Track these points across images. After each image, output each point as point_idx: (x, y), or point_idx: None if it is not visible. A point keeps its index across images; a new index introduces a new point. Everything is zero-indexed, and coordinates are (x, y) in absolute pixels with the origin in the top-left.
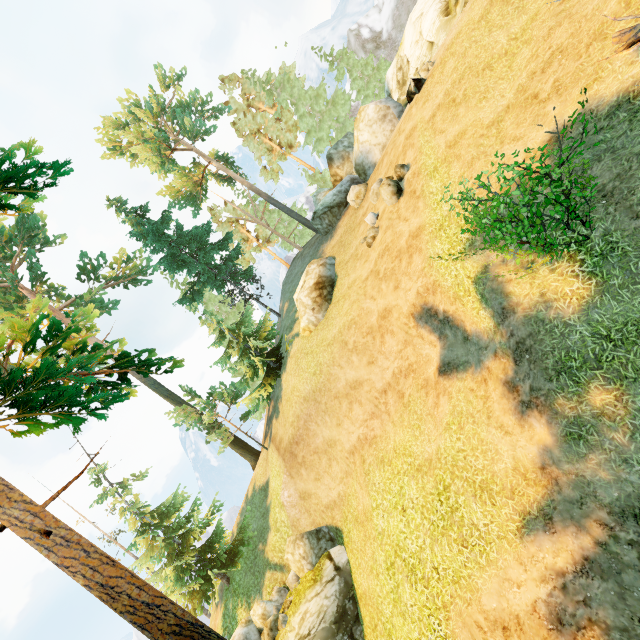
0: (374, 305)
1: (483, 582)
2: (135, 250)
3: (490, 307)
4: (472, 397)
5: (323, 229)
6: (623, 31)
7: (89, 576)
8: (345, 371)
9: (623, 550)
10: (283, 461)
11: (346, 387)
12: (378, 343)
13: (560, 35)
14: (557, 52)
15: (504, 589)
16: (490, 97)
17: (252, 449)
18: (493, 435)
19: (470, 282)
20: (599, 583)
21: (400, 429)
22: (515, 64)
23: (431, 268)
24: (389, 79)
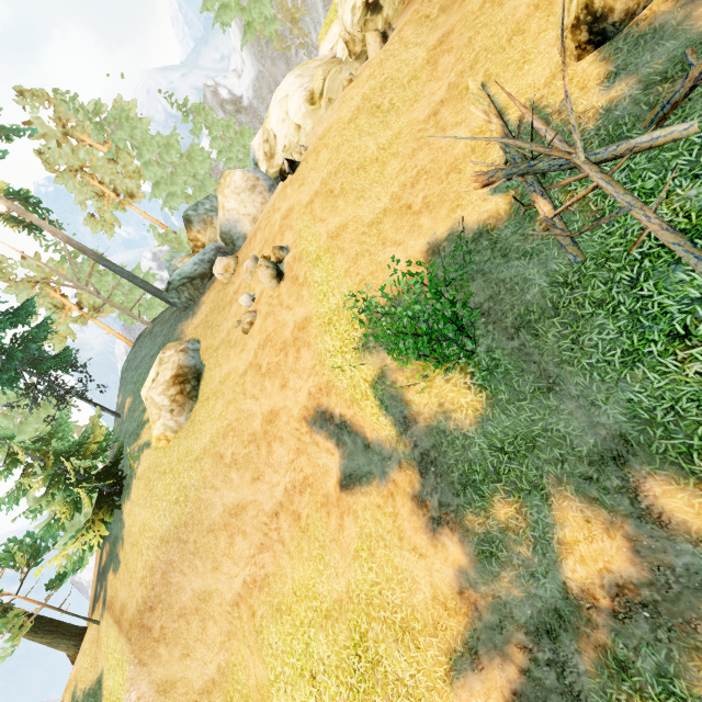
0: (257, 406)
1: None
2: None
3: (391, 415)
4: (380, 515)
5: (182, 303)
6: (479, 173)
7: None
8: (222, 493)
9: (544, 673)
10: (128, 642)
11: (224, 515)
12: (264, 453)
13: (423, 158)
14: (422, 172)
15: None
16: (367, 197)
17: (70, 628)
18: (408, 560)
19: (367, 385)
20: None
21: (299, 562)
22: (387, 172)
23: (323, 366)
24: (255, 148)
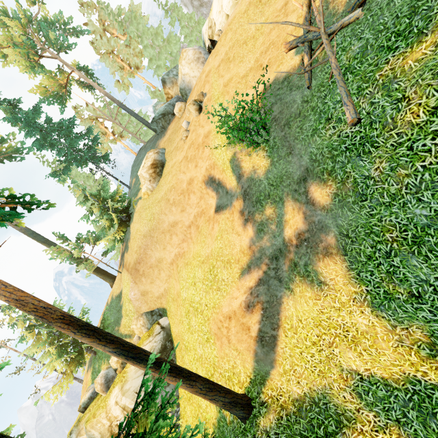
0: (185, 177)
1: (224, 302)
2: (9, 133)
3: (235, 174)
4: (227, 221)
5: (159, 130)
6: (286, 43)
7: (8, 296)
8: (168, 217)
9: (271, 272)
10: (130, 275)
11: (169, 226)
12: (187, 199)
13: (274, 35)
14: (271, 44)
15: (231, 302)
16: (244, 61)
17: (111, 275)
18: (234, 237)
19: (228, 162)
20: (262, 287)
21: (196, 245)
22: (256, 45)
23: (213, 155)
24: (204, 33)
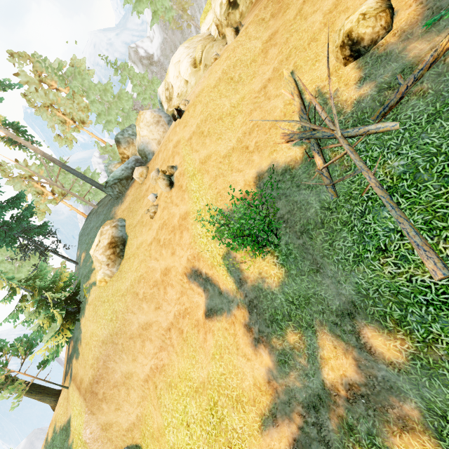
0: (158, 264)
1: None
2: None
3: (233, 276)
4: (227, 334)
5: (114, 195)
6: (284, 134)
7: None
8: (137, 316)
9: (310, 429)
10: (84, 401)
11: (139, 329)
12: (162, 293)
13: (256, 116)
14: (256, 125)
15: None
16: (223, 138)
17: (51, 390)
18: (241, 361)
19: (220, 258)
20: None
21: (182, 358)
22: (235, 123)
23: (196, 243)
24: (160, 93)
